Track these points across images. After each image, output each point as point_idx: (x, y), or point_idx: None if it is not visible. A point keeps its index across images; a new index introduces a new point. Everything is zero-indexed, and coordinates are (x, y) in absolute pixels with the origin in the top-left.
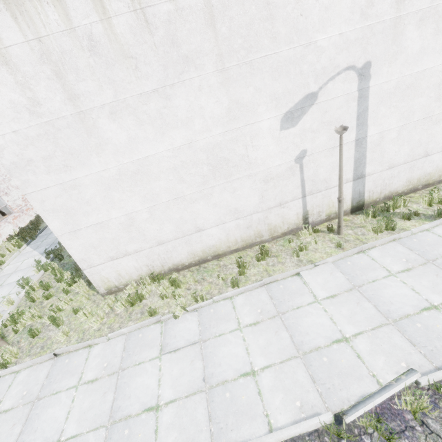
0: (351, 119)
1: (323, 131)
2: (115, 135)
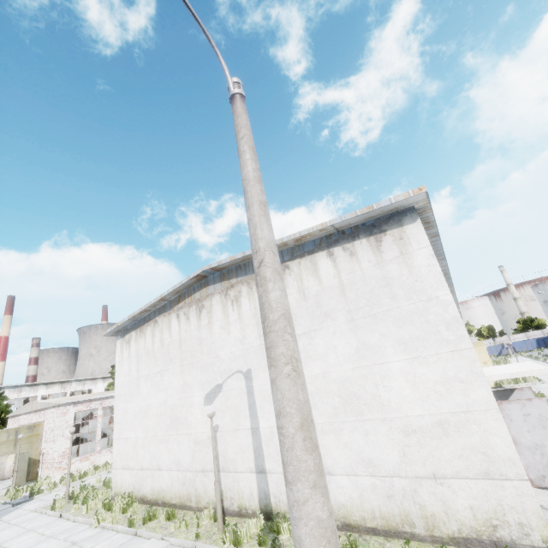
0: (245, 408)
1: (228, 413)
2: (144, 390)
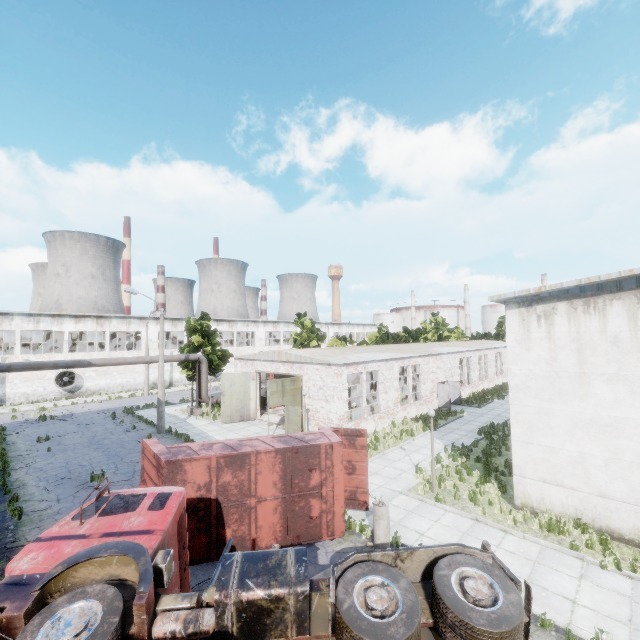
0: None
1: None
2: (603, 393)
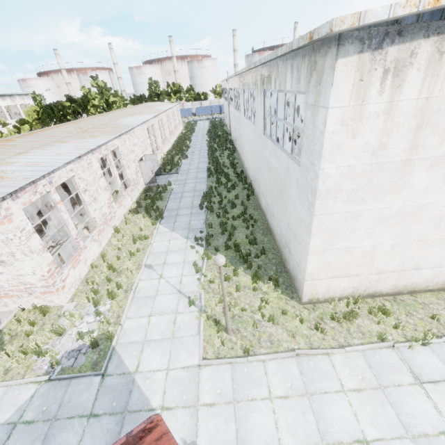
0: None
1: None
2: (419, 182)
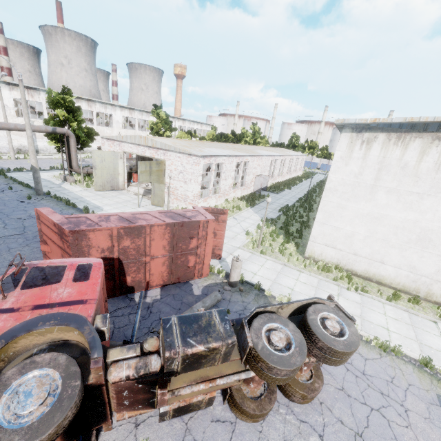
0: None
1: None
2: (381, 199)
